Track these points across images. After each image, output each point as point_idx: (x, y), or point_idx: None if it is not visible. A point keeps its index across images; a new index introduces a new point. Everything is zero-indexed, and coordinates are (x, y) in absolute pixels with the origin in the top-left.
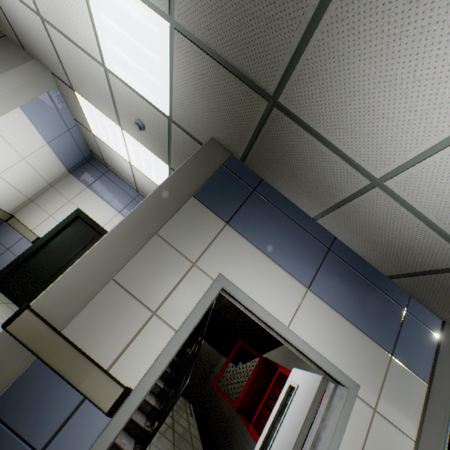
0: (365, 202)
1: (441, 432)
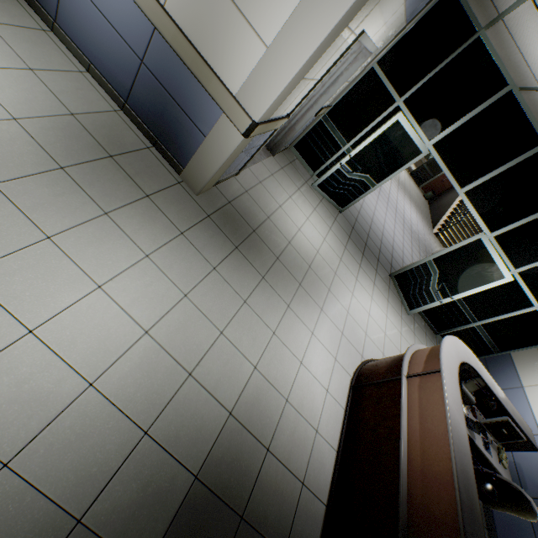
0: None
1: (389, 47)
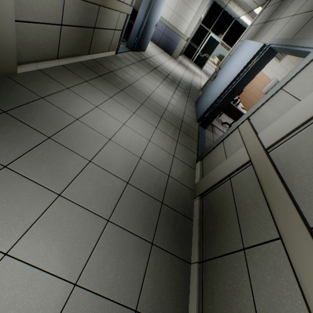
0: (225, 0)
1: (203, 18)
